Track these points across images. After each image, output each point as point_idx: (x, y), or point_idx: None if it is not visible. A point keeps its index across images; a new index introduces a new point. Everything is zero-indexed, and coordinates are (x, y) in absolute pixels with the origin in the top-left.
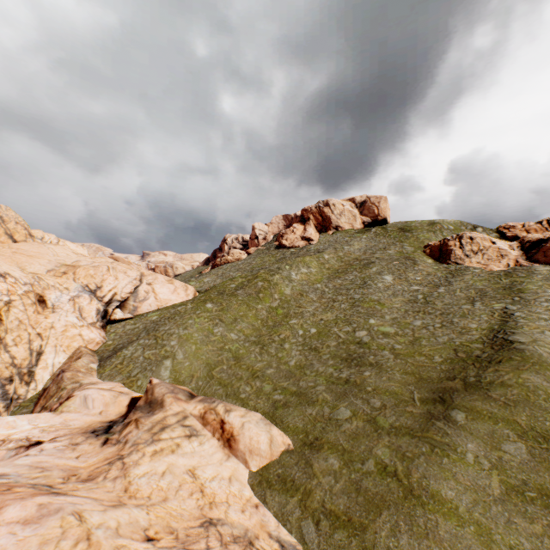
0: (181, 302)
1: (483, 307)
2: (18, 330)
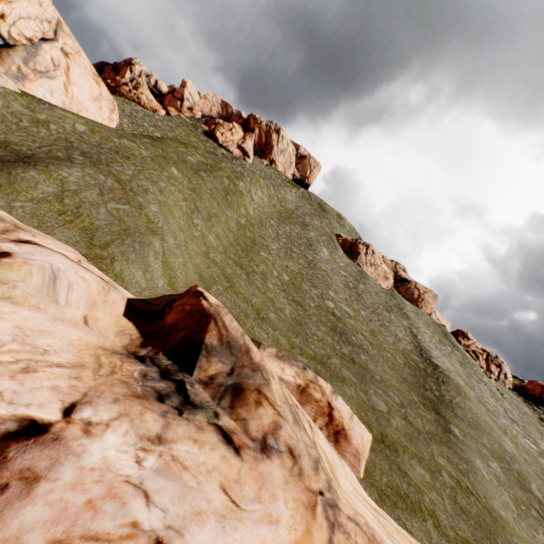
0: (112, 128)
1: (397, 320)
2: None
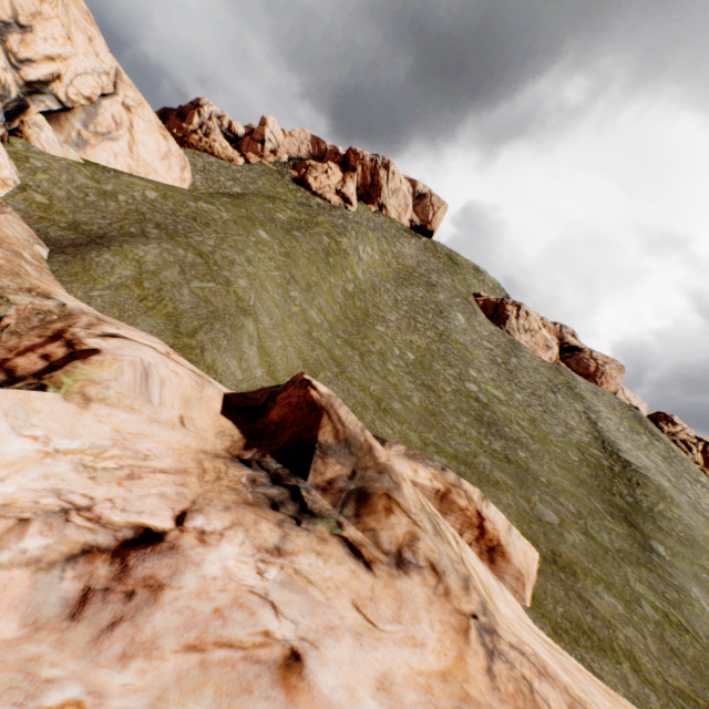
0: (186, 190)
1: (566, 403)
2: None
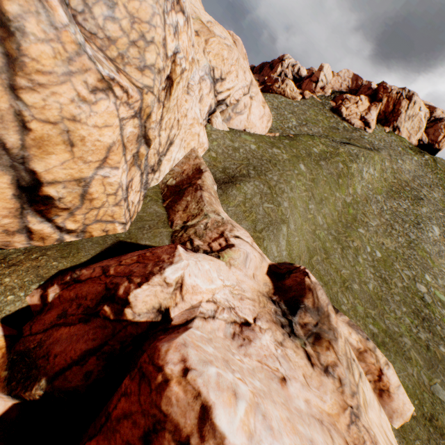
0: (267, 137)
1: None
2: (171, 111)
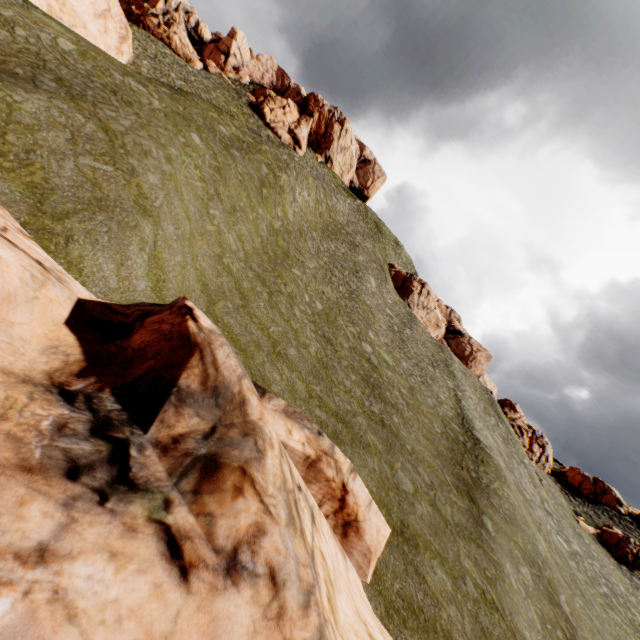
0: (118, 62)
1: (442, 378)
2: None
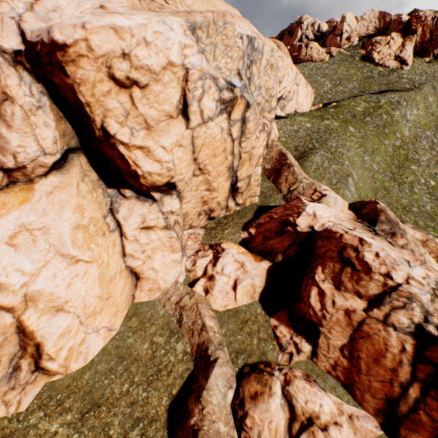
0: (315, 111)
1: None
2: None
